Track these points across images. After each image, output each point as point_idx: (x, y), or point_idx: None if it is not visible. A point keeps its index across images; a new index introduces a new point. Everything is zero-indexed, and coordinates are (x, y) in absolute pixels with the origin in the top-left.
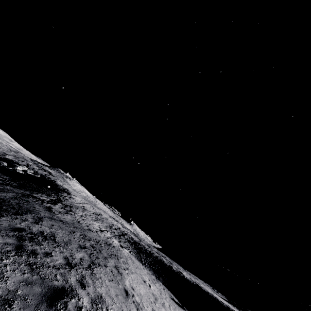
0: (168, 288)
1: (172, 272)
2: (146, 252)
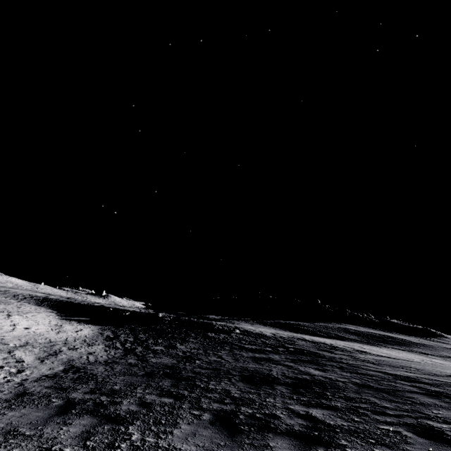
0: (58, 311)
1: (76, 304)
2: (56, 301)
